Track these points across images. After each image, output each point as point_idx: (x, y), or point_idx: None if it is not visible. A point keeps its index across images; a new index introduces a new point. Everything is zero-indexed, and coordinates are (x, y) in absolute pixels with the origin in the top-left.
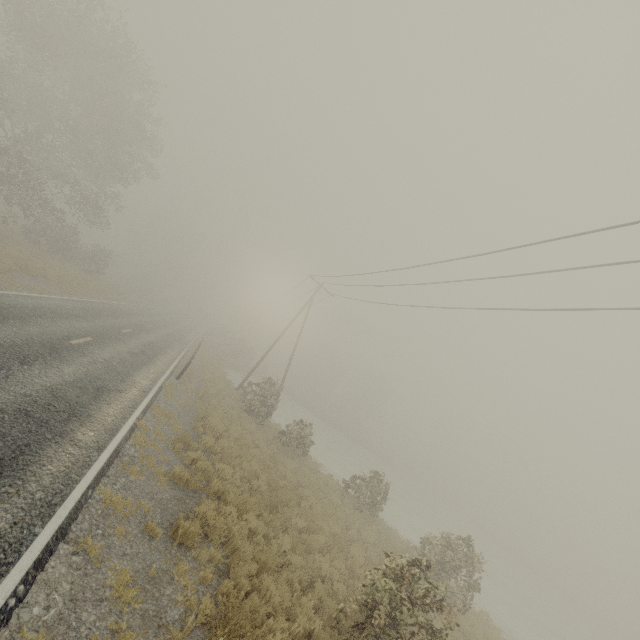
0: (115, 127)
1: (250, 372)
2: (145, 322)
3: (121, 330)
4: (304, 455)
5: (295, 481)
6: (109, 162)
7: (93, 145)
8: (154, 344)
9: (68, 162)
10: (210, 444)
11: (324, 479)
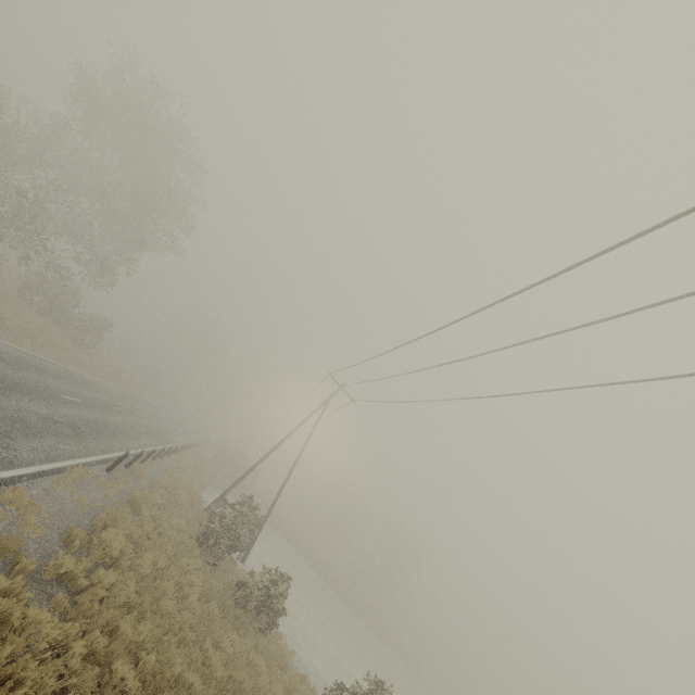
0: (150, 198)
1: (229, 487)
2: (117, 404)
3: (62, 394)
4: (267, 629)
5: (223, 678)
6: (131, 225)
7: (119, 207)
8: (106, 425)
9: (88, 219)
10: (64, 569)
11: (289, 683)
